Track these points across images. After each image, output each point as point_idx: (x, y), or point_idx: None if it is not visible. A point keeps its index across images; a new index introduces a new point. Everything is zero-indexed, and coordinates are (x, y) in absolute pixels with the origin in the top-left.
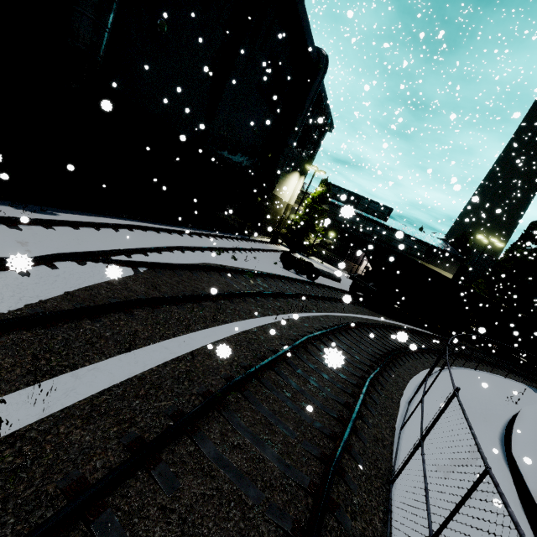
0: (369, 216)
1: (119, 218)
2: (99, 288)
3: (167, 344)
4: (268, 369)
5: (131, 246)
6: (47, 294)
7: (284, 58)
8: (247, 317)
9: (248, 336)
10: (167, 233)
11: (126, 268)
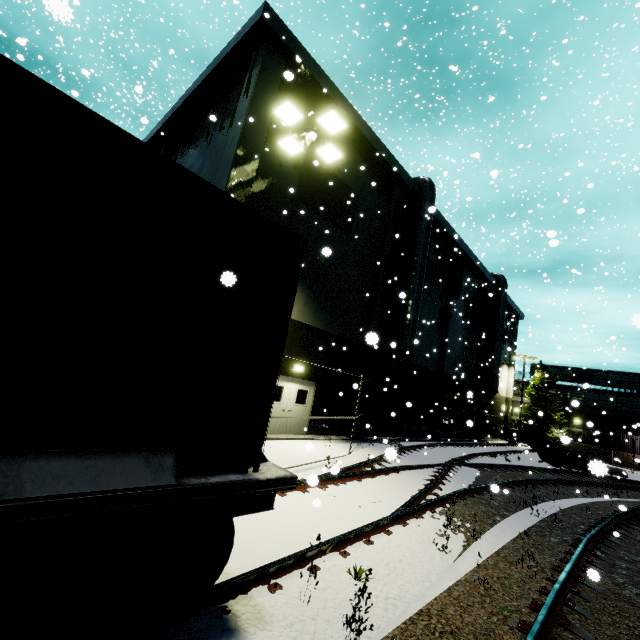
0: (615, 389)
1: (410, 441)
2: (481, 477)
3: (548, 504)
4: (627, 519)
5: (453, 456)
6: (472, 479)
7: (472, 291)
8: (573, 496)
9: (589, 505)
10: (447, 446)
11: (473, 468)
